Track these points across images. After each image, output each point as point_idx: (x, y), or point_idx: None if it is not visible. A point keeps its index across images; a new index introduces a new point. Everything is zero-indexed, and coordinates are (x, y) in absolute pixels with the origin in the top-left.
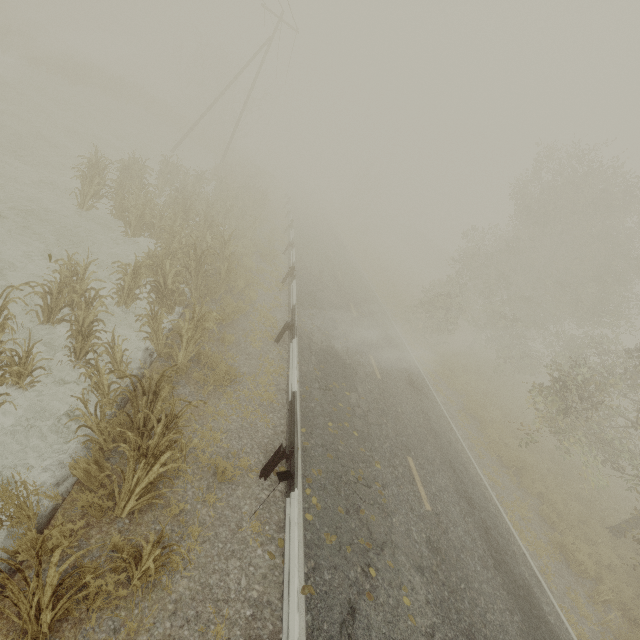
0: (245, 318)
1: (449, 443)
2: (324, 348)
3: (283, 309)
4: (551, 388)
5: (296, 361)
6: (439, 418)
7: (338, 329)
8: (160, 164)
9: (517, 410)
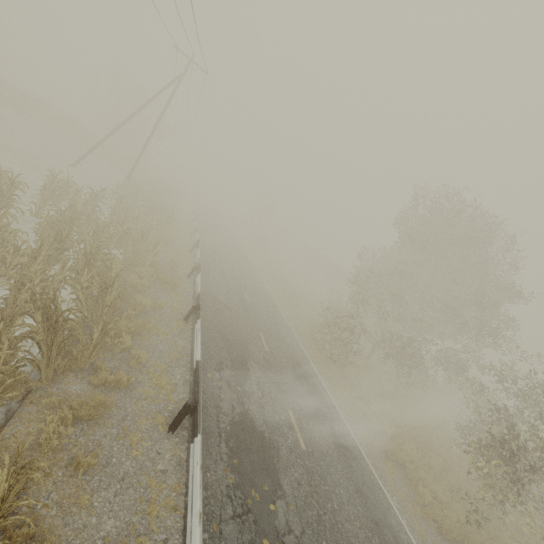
0: (127, 395)
1: (395, 539)
2: (236, 419)
3: (184, 361)
4: (486, 443)
5: (199, 500)
6: (373, 490)
7: (251, 378)
8: (44, 179)
9: (424, 433)
